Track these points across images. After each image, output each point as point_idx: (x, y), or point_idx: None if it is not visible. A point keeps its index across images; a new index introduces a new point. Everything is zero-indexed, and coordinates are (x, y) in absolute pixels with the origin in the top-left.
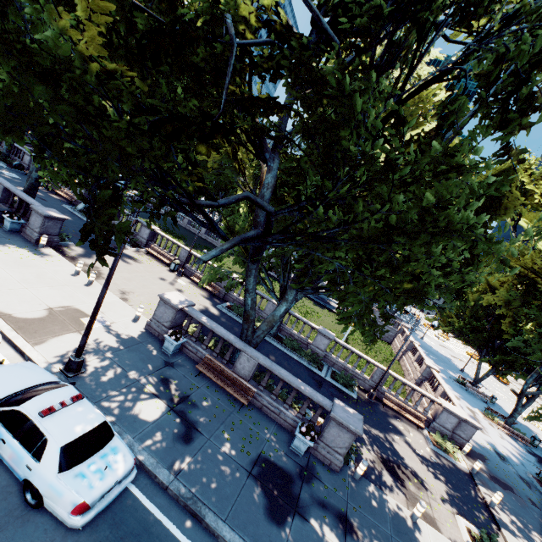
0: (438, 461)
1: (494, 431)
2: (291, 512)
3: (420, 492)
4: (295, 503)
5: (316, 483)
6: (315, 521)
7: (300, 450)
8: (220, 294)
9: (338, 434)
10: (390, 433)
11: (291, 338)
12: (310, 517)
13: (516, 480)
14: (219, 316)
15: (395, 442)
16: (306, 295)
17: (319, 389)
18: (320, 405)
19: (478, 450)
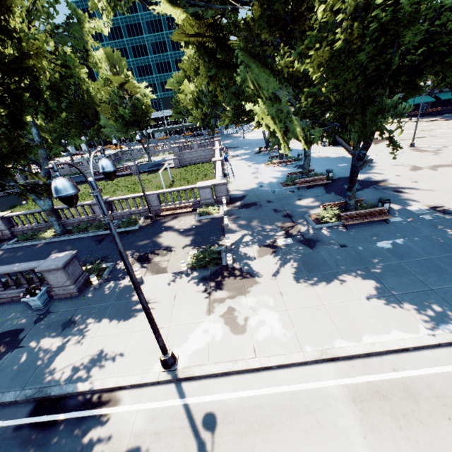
0: (197, 225)
1: (270, 171)
2: (11, 351)
3: (164, 257)
4: (19, 343)
5: (50, 316)
6: (34, 342)
7: (39, 306)
8: (8, 235)
9: (55, 276)
10: (160, 233)
11: (79, 224)
12: (30, 342)
13: (264, 195)
14: (2, 255)
15: (160, 237)
16: (140, 172)
17: (99, 245)
18: (33, 269)
19: (243, 194)
